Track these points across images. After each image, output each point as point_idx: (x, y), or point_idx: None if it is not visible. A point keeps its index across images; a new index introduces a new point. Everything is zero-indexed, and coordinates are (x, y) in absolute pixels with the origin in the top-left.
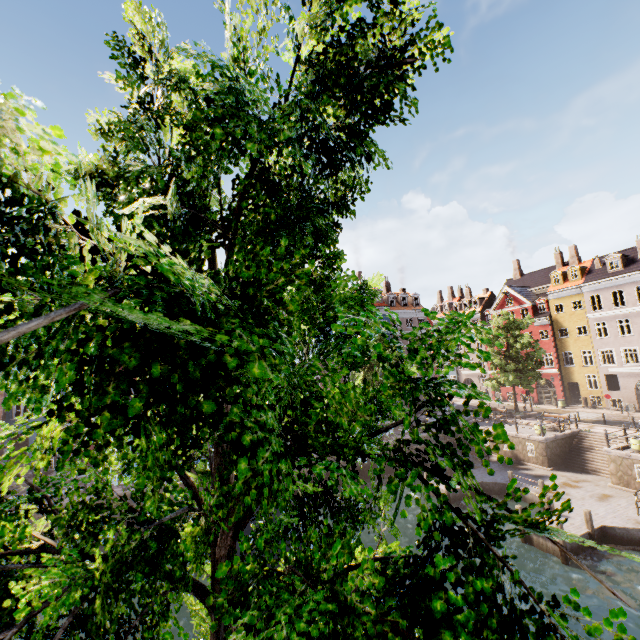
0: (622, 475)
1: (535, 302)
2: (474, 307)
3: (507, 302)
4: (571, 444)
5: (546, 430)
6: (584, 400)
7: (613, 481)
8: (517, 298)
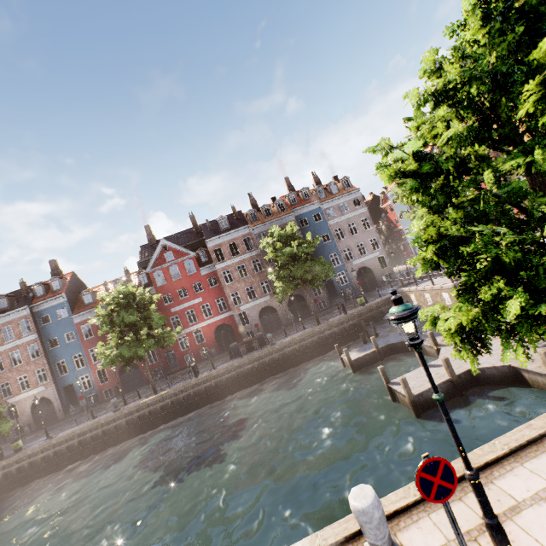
0: None
1: None
2: None
3: None
4: None
5: None
6: None
7: None
8: None
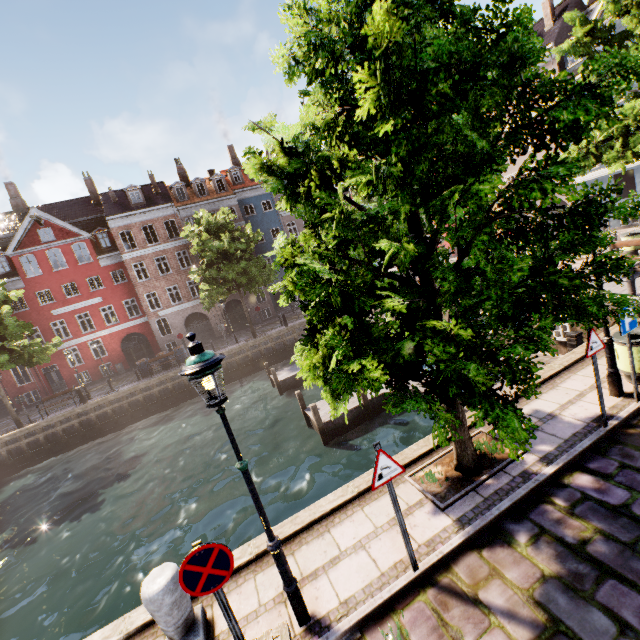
0: None
1: None
2: None
3: None
4: None
5: None
6: None
7: None
8: None
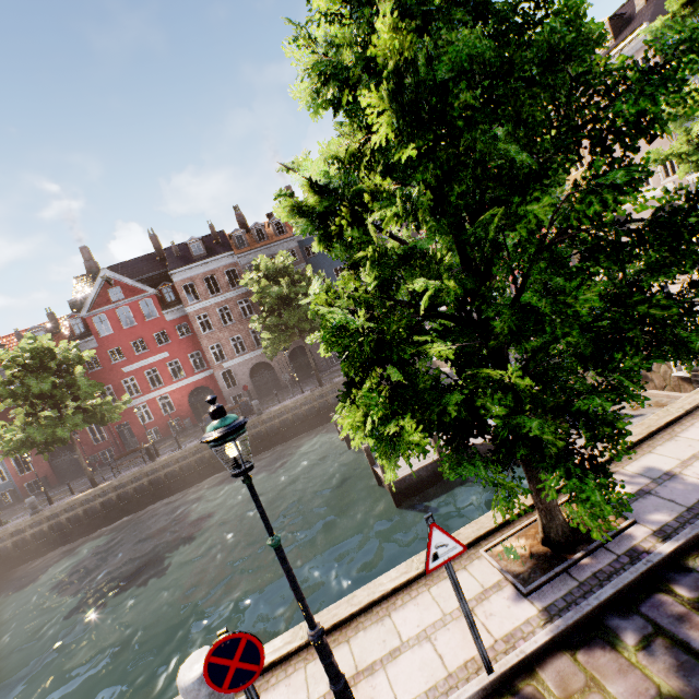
0: None
1: None
2: None
3: None
4: None
5: None
6: None
7: None
8: None
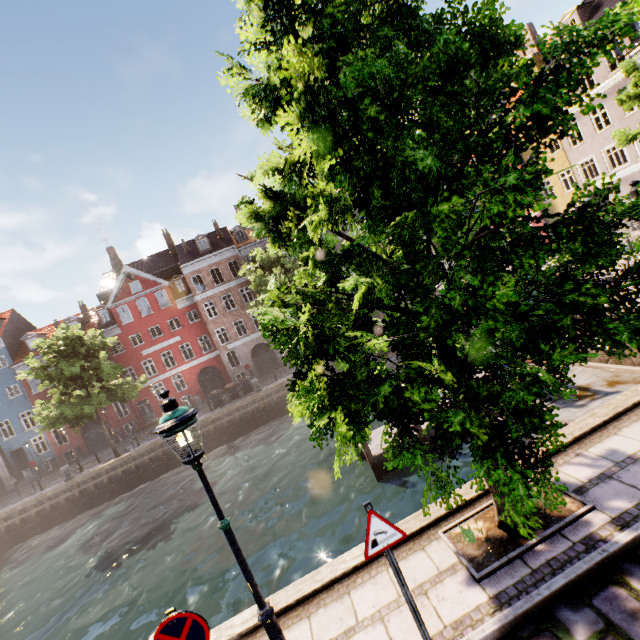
0: None
1: None
2: None
3: None
4: None
5: None
6: None
7: None
8: None
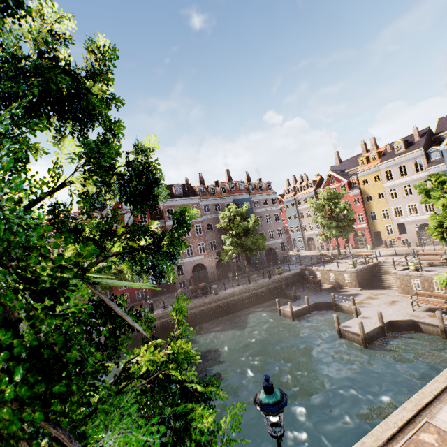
0: (404, 287)
1: (349, 179)
2: (310, 188)
3: (331, 182)
4: (373, 271)
5: (358, 264)
6: (384, 242)
7: (399, 292)
8: (337, 178)
